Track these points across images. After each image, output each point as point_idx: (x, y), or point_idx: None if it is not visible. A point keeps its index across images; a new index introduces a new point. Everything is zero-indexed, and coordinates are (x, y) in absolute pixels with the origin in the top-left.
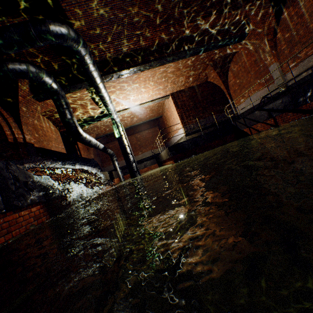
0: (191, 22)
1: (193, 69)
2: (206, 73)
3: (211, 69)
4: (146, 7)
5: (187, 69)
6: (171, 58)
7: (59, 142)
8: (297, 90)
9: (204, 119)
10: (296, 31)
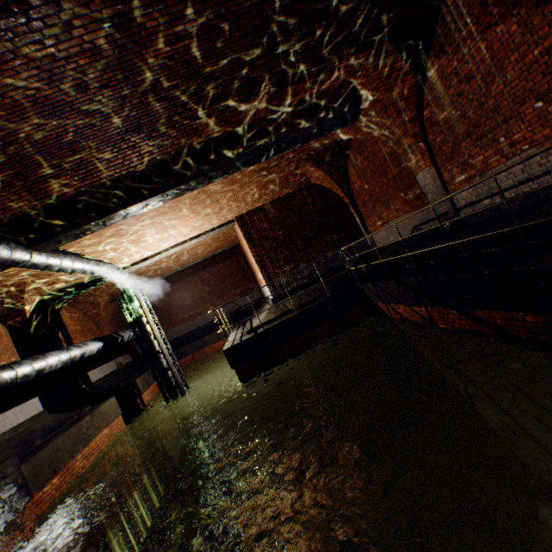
0: (209, 117)
1: (270, 174)
2: (302, 172)
3: (309, 166)
4: (54, 120)
5: (253, 178)
6: (192, 184)
7: (3, 352)
8: (460, 275)
9: (308, 262)
10: (459, 109)
